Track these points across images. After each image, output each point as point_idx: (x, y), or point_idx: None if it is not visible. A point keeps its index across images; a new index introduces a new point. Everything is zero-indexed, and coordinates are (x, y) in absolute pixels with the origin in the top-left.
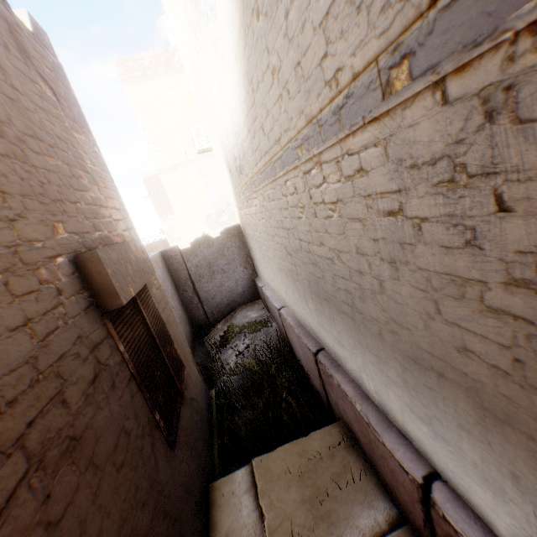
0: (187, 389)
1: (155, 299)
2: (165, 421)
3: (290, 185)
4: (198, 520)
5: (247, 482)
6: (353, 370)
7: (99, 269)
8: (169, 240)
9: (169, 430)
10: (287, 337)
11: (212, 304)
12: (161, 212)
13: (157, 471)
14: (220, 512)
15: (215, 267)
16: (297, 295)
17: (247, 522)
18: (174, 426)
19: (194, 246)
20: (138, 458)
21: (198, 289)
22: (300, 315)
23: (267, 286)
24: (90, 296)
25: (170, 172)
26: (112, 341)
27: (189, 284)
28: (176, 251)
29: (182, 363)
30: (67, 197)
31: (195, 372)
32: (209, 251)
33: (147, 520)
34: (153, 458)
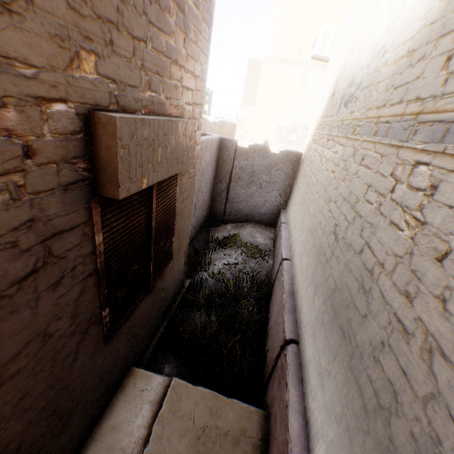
0: (162, 280)
1: (180, 188)
2: (113, 316)
3: (425, 174)
4: (98, 403)
5: (156, 394)
6: (314, 414)
7: (109, 143)
8: (238, 128)
9: (114, 324)
10: (273, 284)
11: (234, 206)
12: (245, 99)
13: (70, 369)
14: (122, 401)
15: (256, 178)
16: (310, 273)
17: (134, 433)
18: (122, 320)
19: (250, 149)
20: (49, 361)
21: (231, 187)
22: (298, 288)
23: (287, 225)
24: (86, 169)
25: (274, 65)
26: (91, 228)
27: (226, 179)
28: (233, 144)
29: (171, 256)
30: (127, 25)
31: (182, 263)
32: (260, 161)
33: (20, 426)
34: (74, 356)
